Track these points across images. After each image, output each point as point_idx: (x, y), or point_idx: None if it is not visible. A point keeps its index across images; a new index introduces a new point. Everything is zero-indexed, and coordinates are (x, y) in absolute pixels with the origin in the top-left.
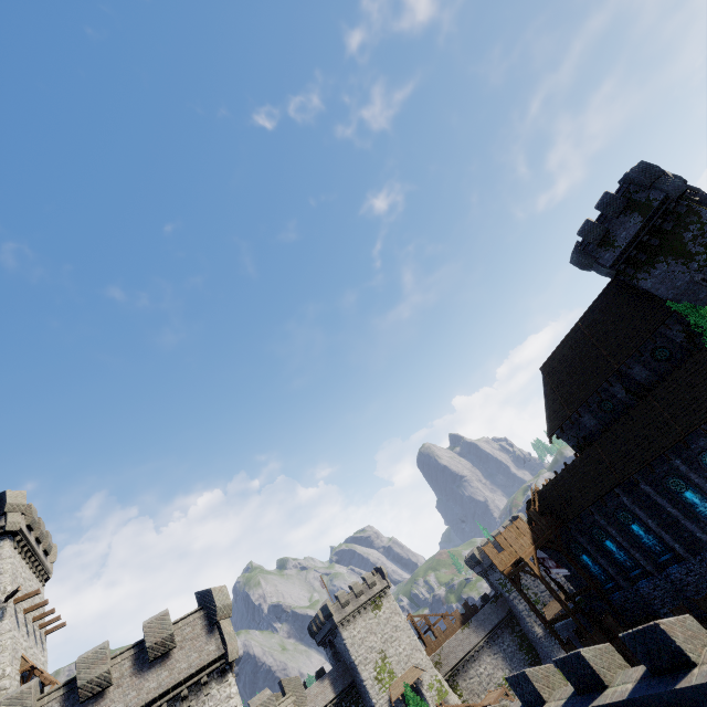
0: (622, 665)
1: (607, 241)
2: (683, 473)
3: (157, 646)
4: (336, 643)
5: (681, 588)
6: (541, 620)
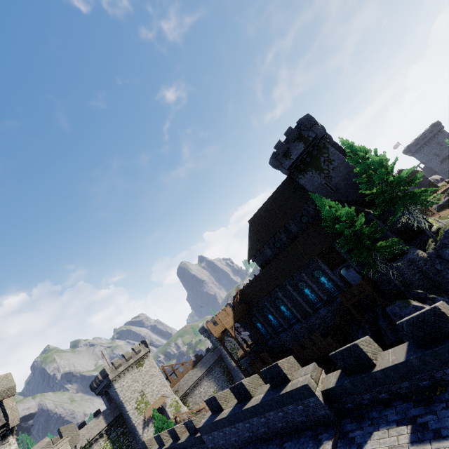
0: (261, 384)
1: (287, 154)
2: (305, 280)
3: None
4: (110, 392)
5: (297, 335)
6: (233, 360)
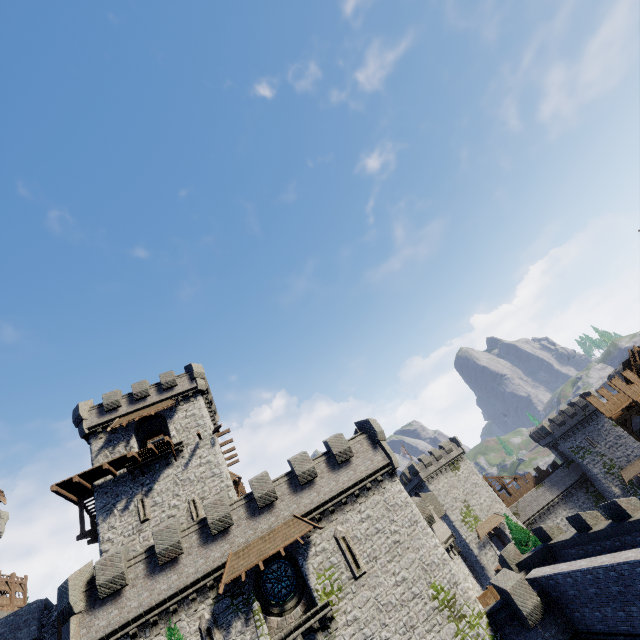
0: None
1: None
2: None
3: (341, 454)
4: None
5: None
6: None
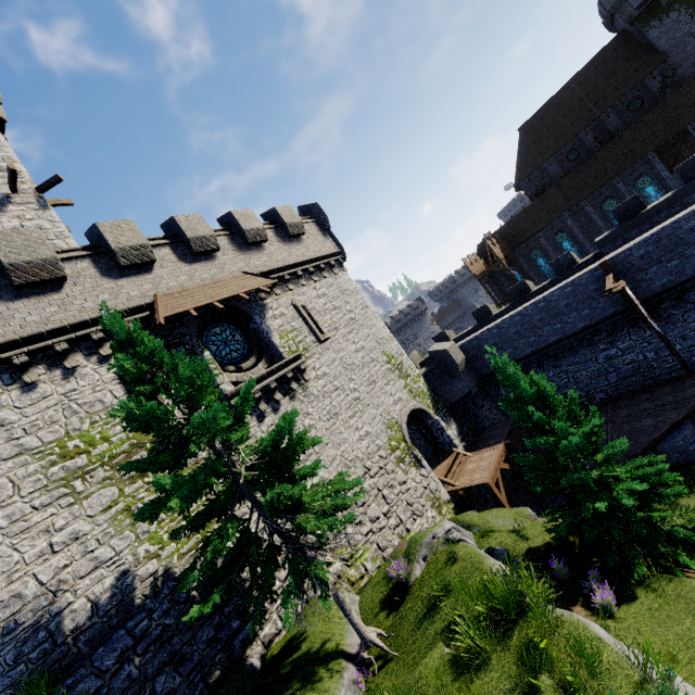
0: None
1: None
2: (619, 195)
3: (293, 226)
4: None
5: None
6: (496, 302)
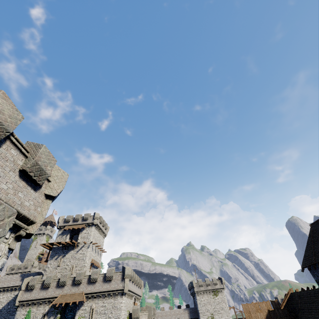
0: None
1: None
2: None
3: (108, 277)
4: (194, 298)
5: None
6: None
